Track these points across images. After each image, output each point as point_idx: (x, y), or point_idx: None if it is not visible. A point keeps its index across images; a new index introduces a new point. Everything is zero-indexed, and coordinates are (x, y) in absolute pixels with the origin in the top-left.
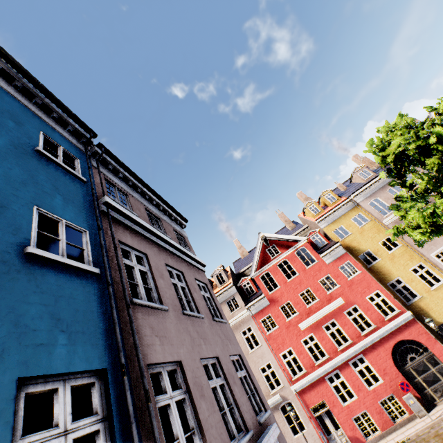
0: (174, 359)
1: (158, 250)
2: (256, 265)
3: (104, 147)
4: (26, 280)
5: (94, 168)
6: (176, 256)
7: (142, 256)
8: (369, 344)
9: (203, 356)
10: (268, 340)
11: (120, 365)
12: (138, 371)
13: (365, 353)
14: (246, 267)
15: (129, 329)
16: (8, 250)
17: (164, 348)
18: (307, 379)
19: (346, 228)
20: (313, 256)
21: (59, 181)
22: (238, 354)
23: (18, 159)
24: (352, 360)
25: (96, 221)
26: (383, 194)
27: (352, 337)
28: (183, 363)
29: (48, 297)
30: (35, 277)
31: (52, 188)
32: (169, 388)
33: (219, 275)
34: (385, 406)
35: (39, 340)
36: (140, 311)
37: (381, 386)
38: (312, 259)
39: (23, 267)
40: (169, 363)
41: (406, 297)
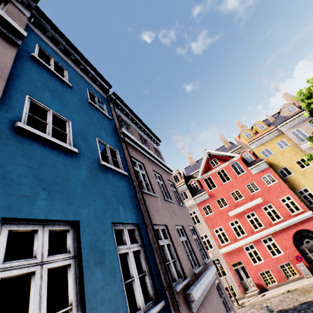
0: (163, 223)
1: (148, 161)
2: (201, 171)
3: (116, 95)
4: (103, 178)
5: (112, 109)
6: (156, 165)
7: (141, 165)
8: (277, 229)
9: (176, 224)
10: (206, 220)
11: (144, 223)
12: (150, 227)
13: (273, 235)
14: (193, 172)
15: (143, 206)
16: (94, 162)
17: (159, 217)
18: (231, 246)
19: (270, 149)
20: (243, 168)
21: (101, 120)
22: (192, 225)
23: (84, 109)
24: (263, 239)
25: (120, 144)
26: (303, 126)
27: (265, 224)
28: (168, 226)
29: (112, 187)
30: (106, 177)
31: (99, 125)
32: (163, 237)
33: (175, 176)
34: (282, 269)
35: (114, 207)
36: (146, 197)
37: (282, 256)
38: (241, 170)
39: (100, 171)
40: (161, 225)
41: (310, 202)
